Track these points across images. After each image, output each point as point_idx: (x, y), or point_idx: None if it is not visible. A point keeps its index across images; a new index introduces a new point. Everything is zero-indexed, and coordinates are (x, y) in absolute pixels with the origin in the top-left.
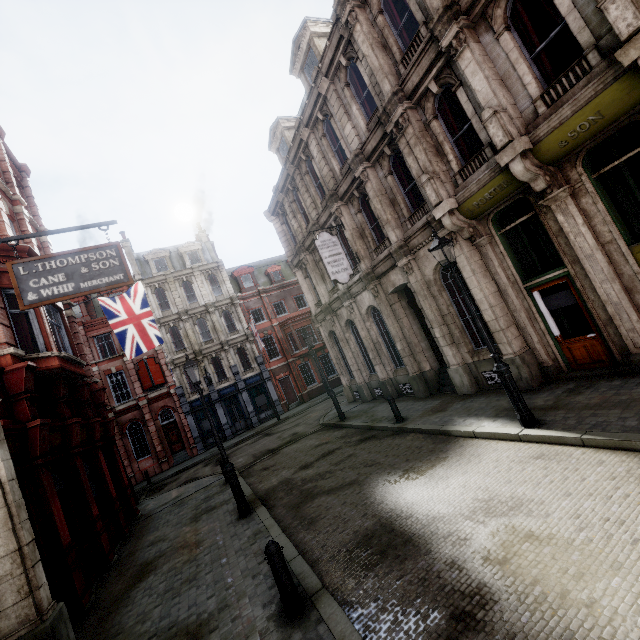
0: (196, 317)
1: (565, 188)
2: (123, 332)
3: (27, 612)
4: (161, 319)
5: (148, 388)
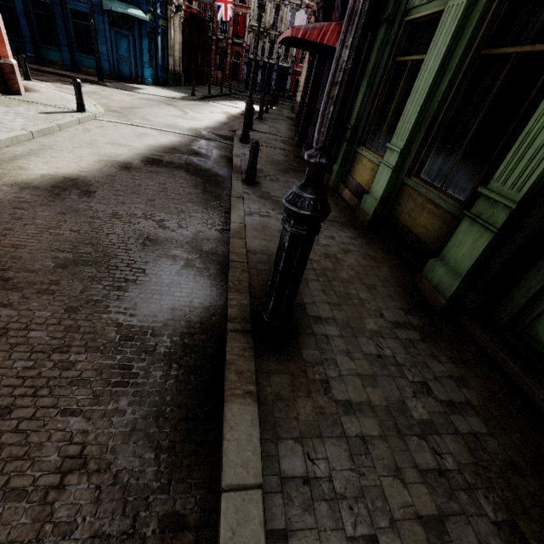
0: (276, 2)
1: None
2: (220, 6)
3: (179, 69)
4: None
5: (235, 35)
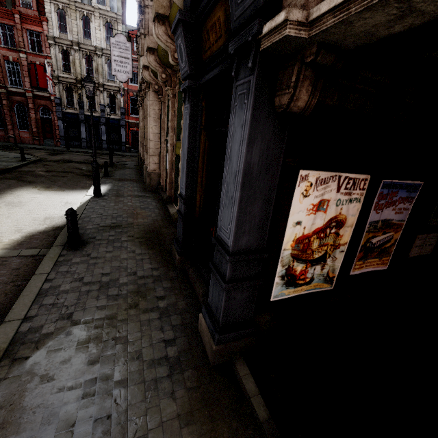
0: (86, 52)
1: (167, 88)
2: None
3: None
4: (57, 38)
5: (34, 86)
